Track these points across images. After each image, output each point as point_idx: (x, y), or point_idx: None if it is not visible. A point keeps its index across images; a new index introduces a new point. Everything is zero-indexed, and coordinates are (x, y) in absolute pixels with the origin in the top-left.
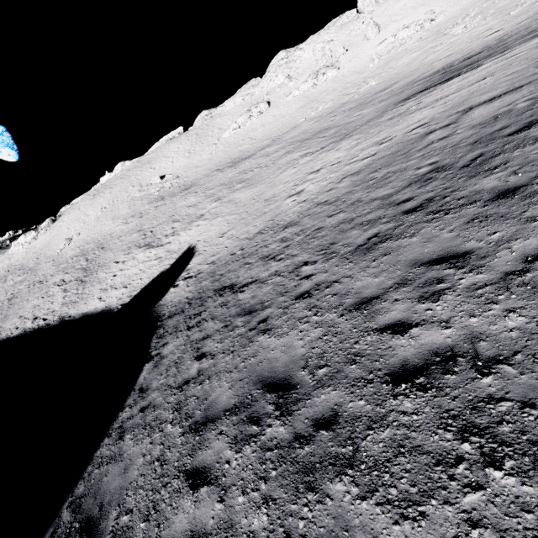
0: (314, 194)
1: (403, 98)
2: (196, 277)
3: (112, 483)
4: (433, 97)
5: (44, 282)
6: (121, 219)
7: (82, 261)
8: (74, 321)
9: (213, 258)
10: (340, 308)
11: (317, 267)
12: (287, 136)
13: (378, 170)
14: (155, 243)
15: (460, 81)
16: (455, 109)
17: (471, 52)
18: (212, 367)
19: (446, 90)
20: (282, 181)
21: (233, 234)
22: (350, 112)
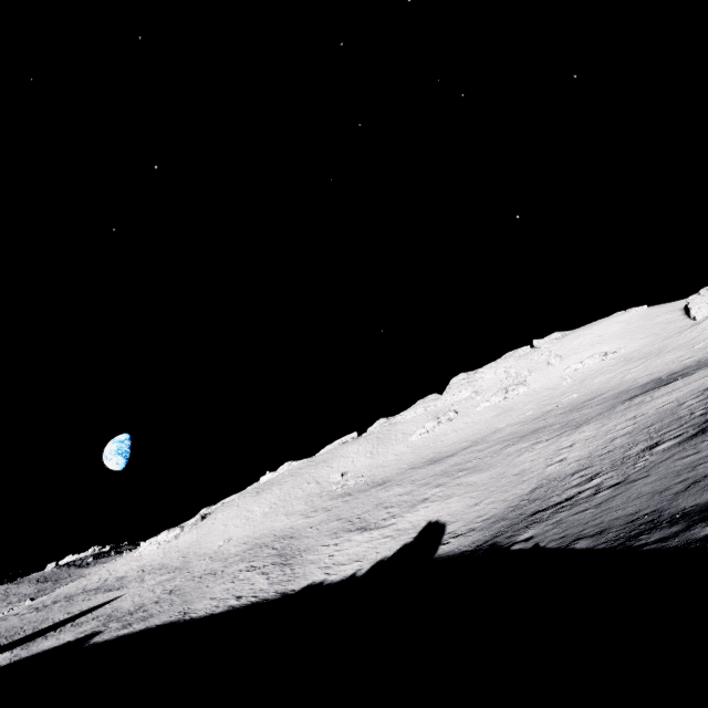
0: (586, 454)
1: (626, 398)
2: (474, 530)
3: (596, 527)
4: (663, 391)
5: (218, 572)
6: (298, 515)
7: (268, 549)
8: (305, 592)
9: (483, 517)
10: (697, 449)
11: (652, 458)
12: (491, 437)
13: (651, 425)
14: (371, 526)
15: (682, 381)
16: (695, 391)
17: (673, 370)
18: (611, 500)
19: (673, 386)
20: (523, 461)
21: (492, 500)
22: (564, 414)
